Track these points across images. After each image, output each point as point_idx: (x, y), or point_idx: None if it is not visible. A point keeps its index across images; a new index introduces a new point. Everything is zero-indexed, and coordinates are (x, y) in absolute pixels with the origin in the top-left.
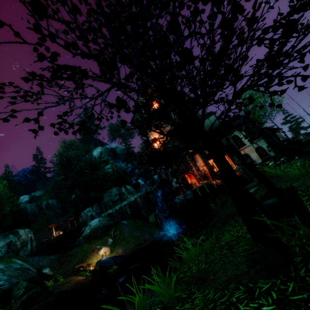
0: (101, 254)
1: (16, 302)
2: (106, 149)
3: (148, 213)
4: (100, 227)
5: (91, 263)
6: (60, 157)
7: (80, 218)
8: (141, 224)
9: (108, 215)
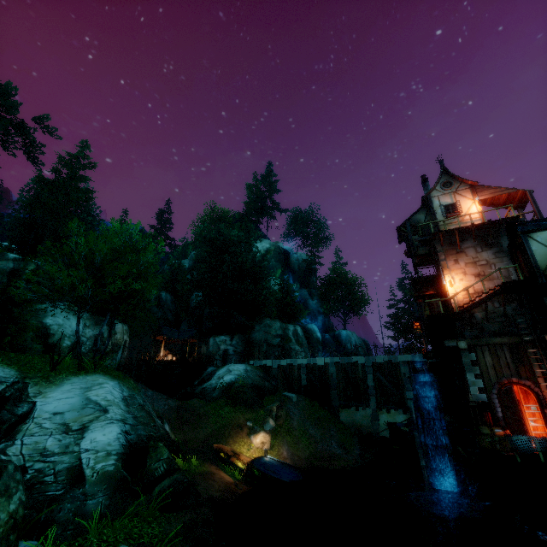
0: (256, 443)
1: (153, 487)
2: (278, 249)
3: (342, 403)
4: (249, 384)
5: (240, 454)
6: (215, 233)
7: (204, 346)
8: (324, 417)
9: (260, 367)
